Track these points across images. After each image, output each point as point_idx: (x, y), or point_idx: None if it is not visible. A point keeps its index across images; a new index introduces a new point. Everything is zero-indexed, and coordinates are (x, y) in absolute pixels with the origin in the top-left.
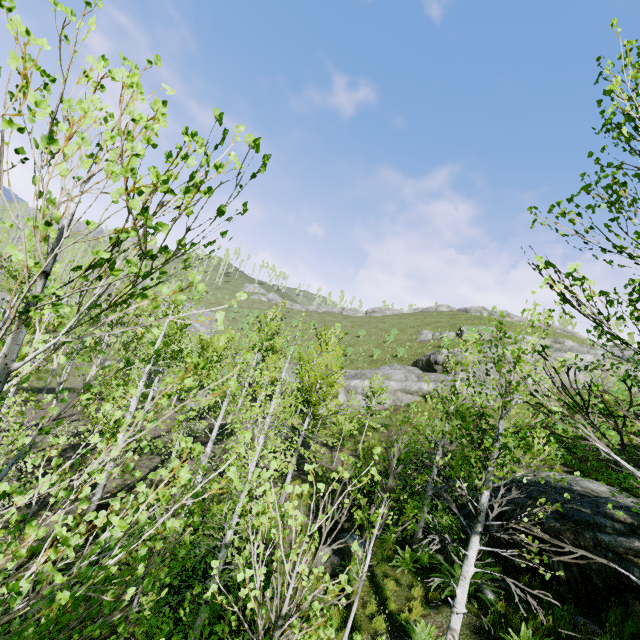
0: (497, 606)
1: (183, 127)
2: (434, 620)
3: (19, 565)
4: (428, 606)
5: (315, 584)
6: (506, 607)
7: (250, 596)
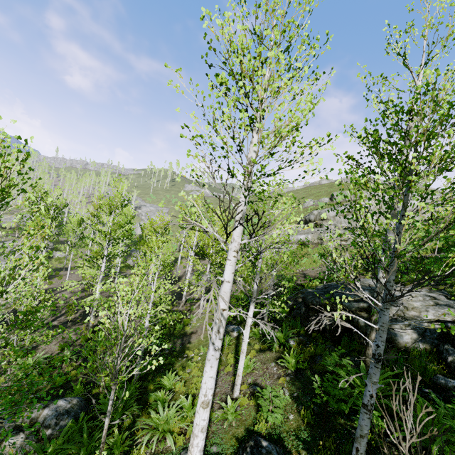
0: (292, 347)
1: (3, 146)
2: (260, 357)
3: (56, 354)
4: (260, 352)
5: (206, 349)
6: (298, 347)
7: (114, 326)
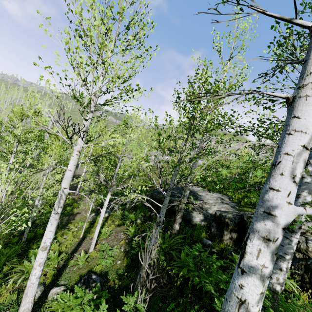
0: (137, 223)
1: None
2: (116, 229)
3: None
4: (117, 226)
5: (83, 224)
6: (141, 223)
7: None
